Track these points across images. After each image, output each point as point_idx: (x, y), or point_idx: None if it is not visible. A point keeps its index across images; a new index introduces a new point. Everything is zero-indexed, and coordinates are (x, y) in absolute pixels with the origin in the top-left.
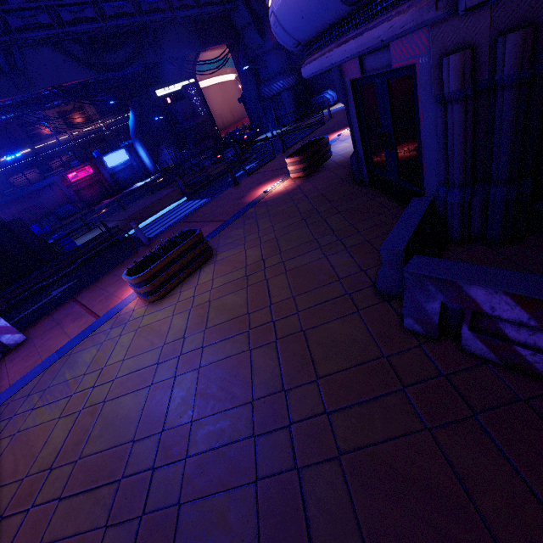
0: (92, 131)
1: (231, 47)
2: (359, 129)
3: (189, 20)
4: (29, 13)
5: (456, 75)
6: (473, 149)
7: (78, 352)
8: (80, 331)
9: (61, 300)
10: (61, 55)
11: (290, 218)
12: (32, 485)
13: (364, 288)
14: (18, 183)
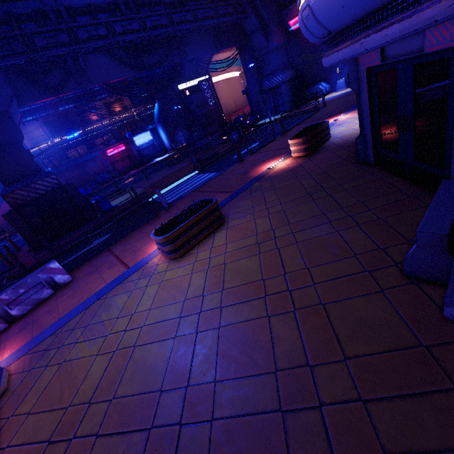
0: (126, 118)
1: (240, 49)
2: (369, 113)
3: (208, 29)
4: (92, 28)
5: None
6: None
7: (112, 296)
8: (113, 278)
9: (99, 250)
10: (111, 59)
11: (295, 193)
12: (74, 416)
13: (385, 267)
14: (71, 156)
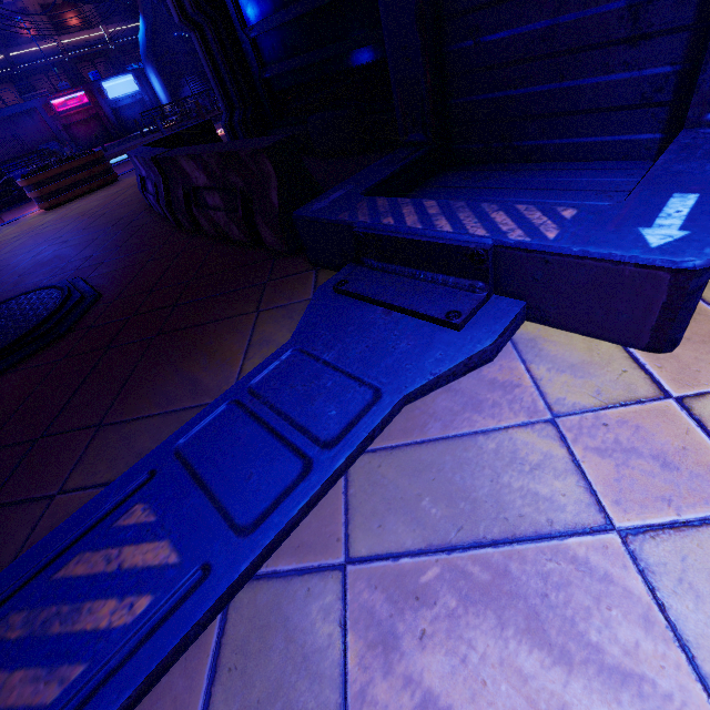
0: (89, 42)
1: None
2: None
3: None
4: None
5: (173, 9)
6: (220, 78)
7: None
8: None
9: None
10: None
11: None
12: None
13: None
14: None
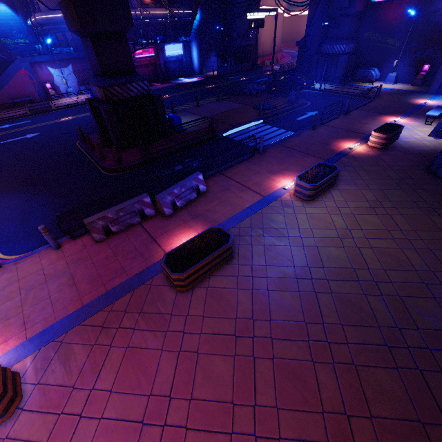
0: (158, 16)
1: None
2: None
3: None
4: None
5: None
6: None
7: (268, 214)
8: (255, 200)
9: (214, 172)
10: None
11: (385, 179)
12: (303, 270)
13: None
14: None
